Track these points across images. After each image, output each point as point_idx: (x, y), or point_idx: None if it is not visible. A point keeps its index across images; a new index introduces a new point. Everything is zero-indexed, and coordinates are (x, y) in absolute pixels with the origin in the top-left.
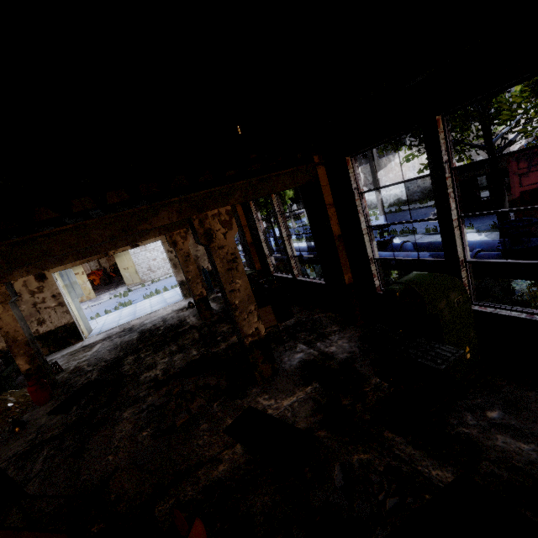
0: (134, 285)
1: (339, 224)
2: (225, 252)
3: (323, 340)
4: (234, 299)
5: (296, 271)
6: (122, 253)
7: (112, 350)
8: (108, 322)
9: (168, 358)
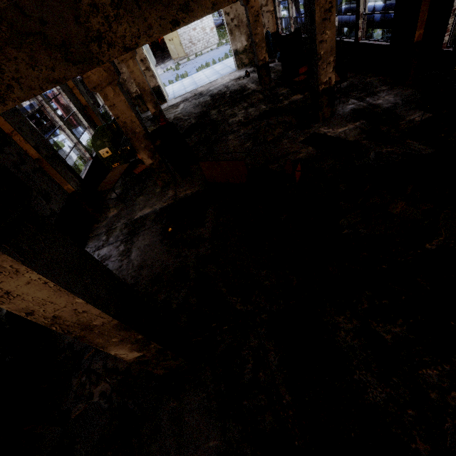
0: (179, 59)
1: None
2: (325, 0)
3: (372, 97)
4: (320, 50)
5: (360, 34)
6: None
7: (195, 107)
8: (176, 90)
9: (244, 111)
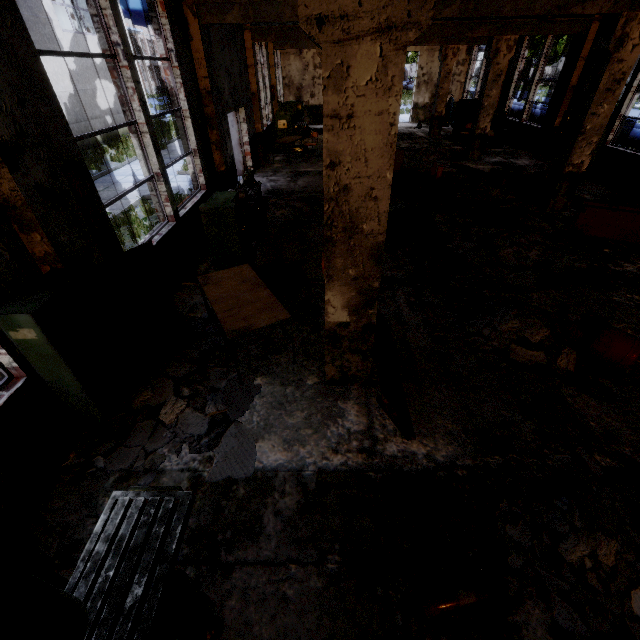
0: None
1: (579, 76)
2: (498, 68)
3: (514, 159)
4: (485, 102)
5: (525, 116)
6: None
7: None
8: None
9: (408, 144)
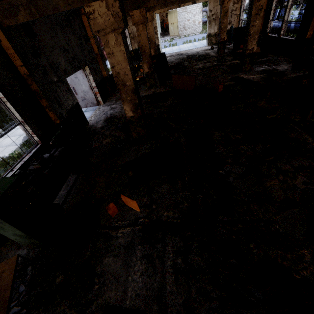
0: (174, 37)
1: None
2: (259, 4)
3: (276, 66)
4: (251, 30)
5: (282, 32)
6: (172, 11)
7: (176, 59)
8: (167, 51)
9: (203, 64)
